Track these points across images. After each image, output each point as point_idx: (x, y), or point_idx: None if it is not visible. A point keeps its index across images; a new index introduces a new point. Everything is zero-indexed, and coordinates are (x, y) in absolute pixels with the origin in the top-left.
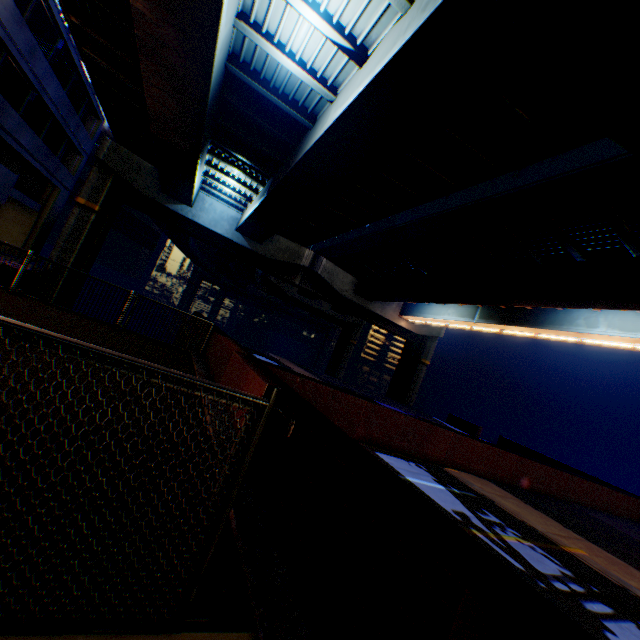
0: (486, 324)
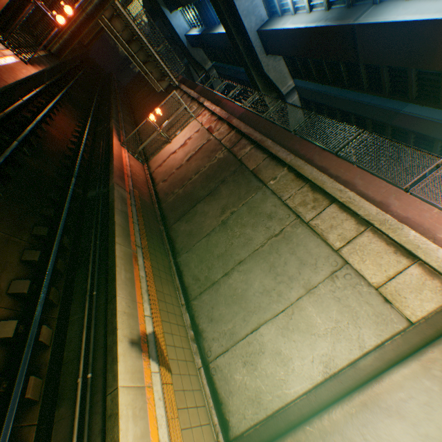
0: None
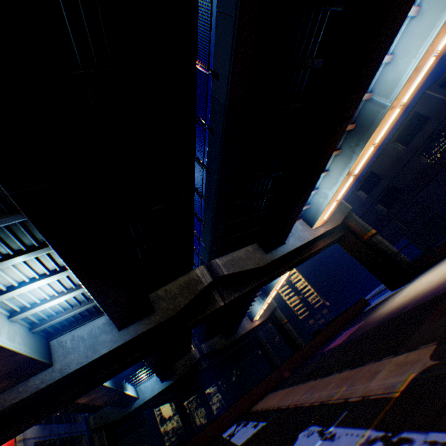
0: (265, 300)
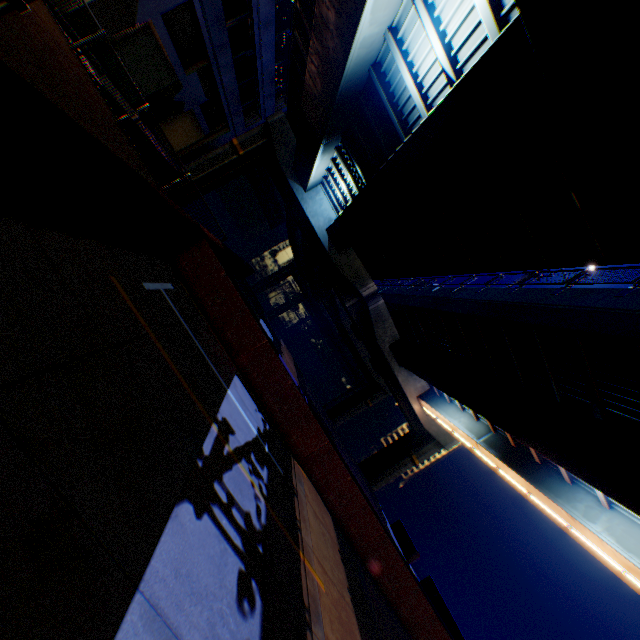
0: (486, 451)
